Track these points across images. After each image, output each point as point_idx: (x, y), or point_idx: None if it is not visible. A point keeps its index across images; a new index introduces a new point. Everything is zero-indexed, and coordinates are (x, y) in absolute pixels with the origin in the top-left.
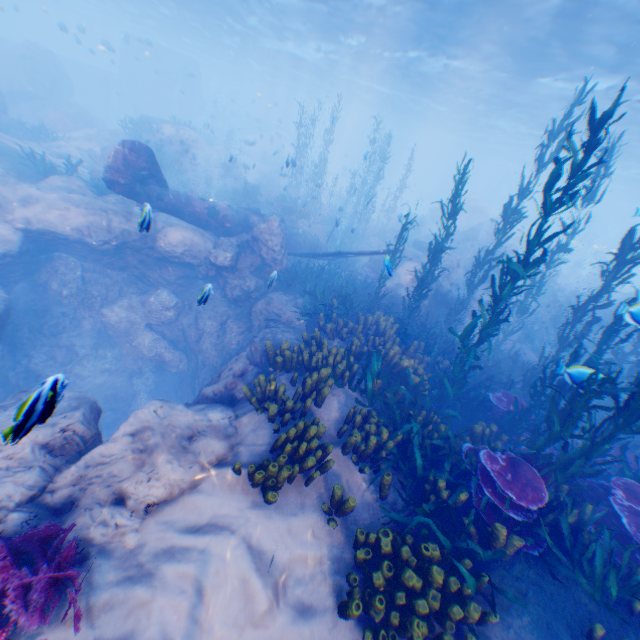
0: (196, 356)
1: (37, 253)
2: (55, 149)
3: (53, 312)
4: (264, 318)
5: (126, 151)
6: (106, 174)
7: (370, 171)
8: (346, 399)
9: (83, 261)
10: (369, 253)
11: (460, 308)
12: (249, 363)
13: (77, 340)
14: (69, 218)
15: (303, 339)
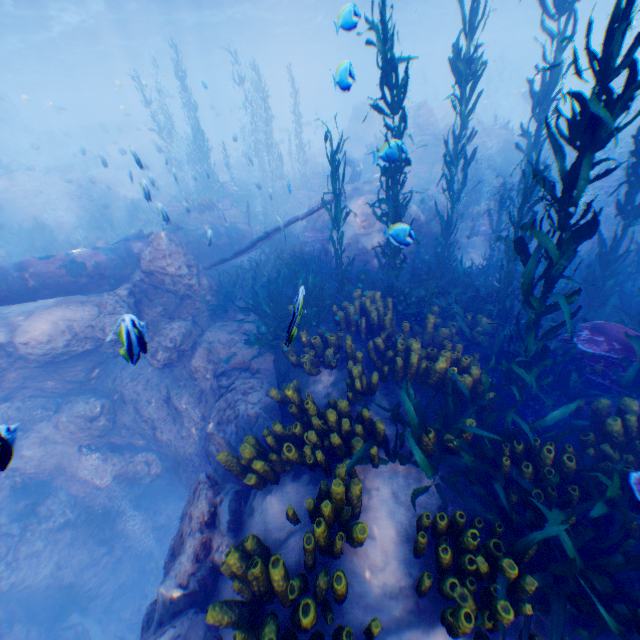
0: (165, 449)
1: None
2: None
3: None
4: (214, 375)
5: None
6: None
7: (256, 118)
8: (392, 488)
9: None
10: (303, 217)
11: (449, 230)
12: (213, 493)
13: None
14: None
15: (276, 400)
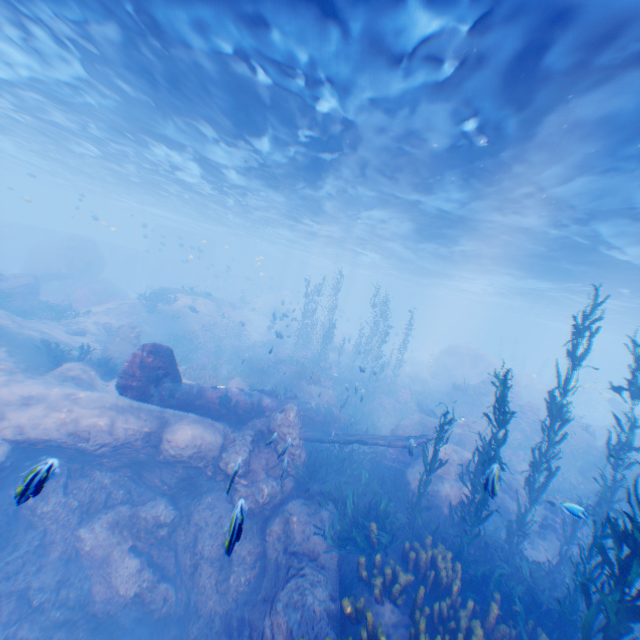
0: (188, 591)
1: (20, 461)
2: (74, 326)
3: (16, 536)
4: (283, 547)
5: (145, 354)
6: (120, 379)
7: (373, 329)
8: None
9: (71, 462)
10: (400, 445)
11: (521, 517)
12: None
13: (35, 578)
14: (68, 419)
15: (345, 611)
